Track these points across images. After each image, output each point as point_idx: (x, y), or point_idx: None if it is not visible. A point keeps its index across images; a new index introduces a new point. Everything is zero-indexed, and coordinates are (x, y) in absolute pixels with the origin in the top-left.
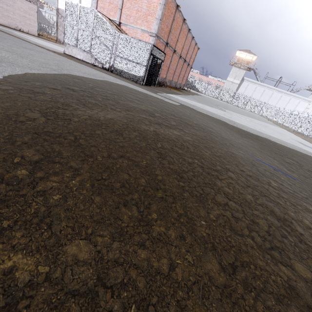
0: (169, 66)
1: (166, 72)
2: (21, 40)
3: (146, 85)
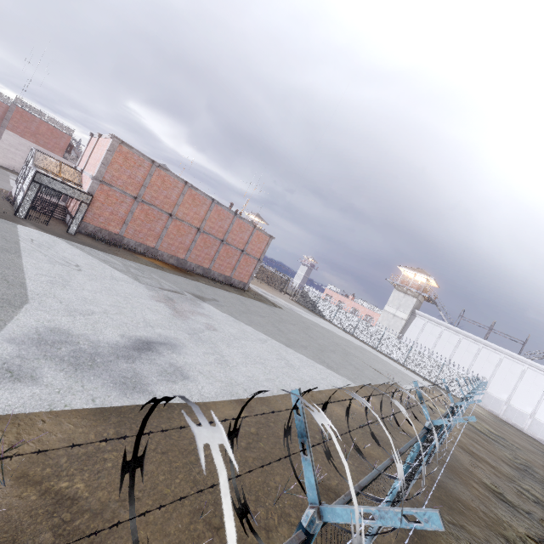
0: (162, 232)
1: (156, 240)
2: None
3: (32, 220)
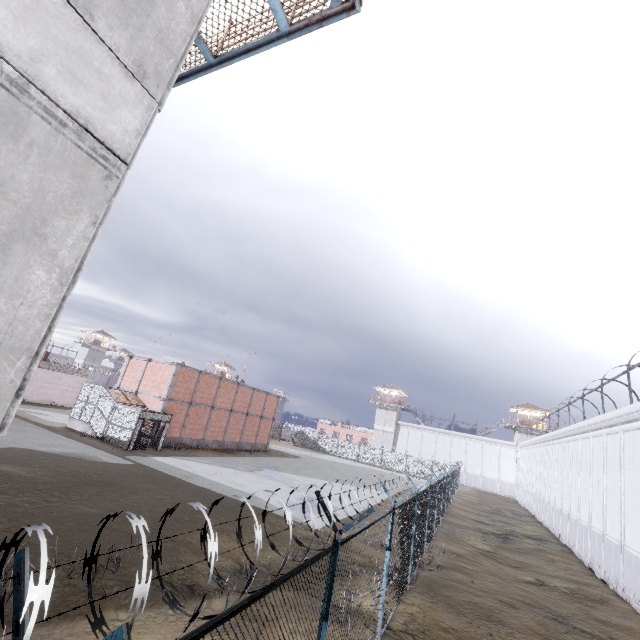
0: (207, 423)
1: (203, 432)
2: (21, 421)
3: (137, 449)
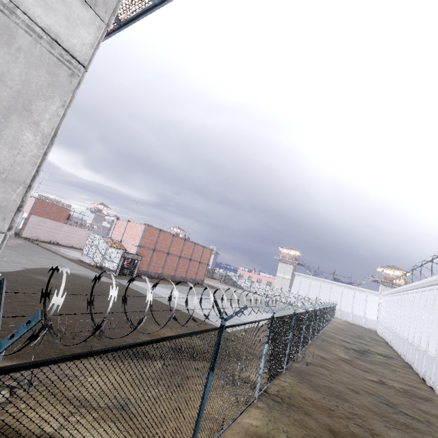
0: (164, 263)
1: (162, 269)
2: (54, 254)
3: (120, 276)
